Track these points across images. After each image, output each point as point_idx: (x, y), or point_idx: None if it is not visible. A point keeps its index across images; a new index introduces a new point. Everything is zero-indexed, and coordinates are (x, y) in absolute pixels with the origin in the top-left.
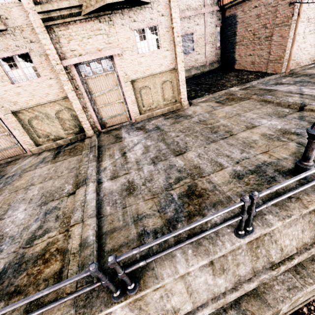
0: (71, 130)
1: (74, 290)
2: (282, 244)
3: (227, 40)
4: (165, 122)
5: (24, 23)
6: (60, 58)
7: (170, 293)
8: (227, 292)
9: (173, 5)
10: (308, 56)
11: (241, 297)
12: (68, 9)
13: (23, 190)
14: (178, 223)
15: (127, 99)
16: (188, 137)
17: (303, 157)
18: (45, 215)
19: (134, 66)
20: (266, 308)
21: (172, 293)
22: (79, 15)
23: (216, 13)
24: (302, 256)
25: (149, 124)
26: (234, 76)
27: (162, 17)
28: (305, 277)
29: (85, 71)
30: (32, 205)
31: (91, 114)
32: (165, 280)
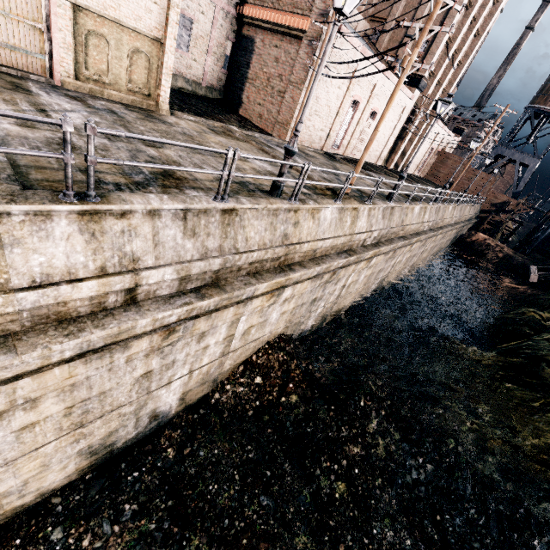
0: None
1: None
2: (248, 234)
3: (238, 68)
4: (127, 112)
5: None
6: None
7: (134, 231)
8: (192, 260)
9: None
10: (311, 138)
11: (203, 287)
12: None
13: None
14: (150, 187)
15: (54, 32)
16: (166, 139)
17: (278, 174)
18: None
19: None
20: (223, 293)
21: (136, 232)
22: None
23: (231, 18)
24: (261, 252)
25: (95, 102)
26: (236, 119)
27: None
28: (259, 279)
29: None
30: None
31: None
32: (135, 204)
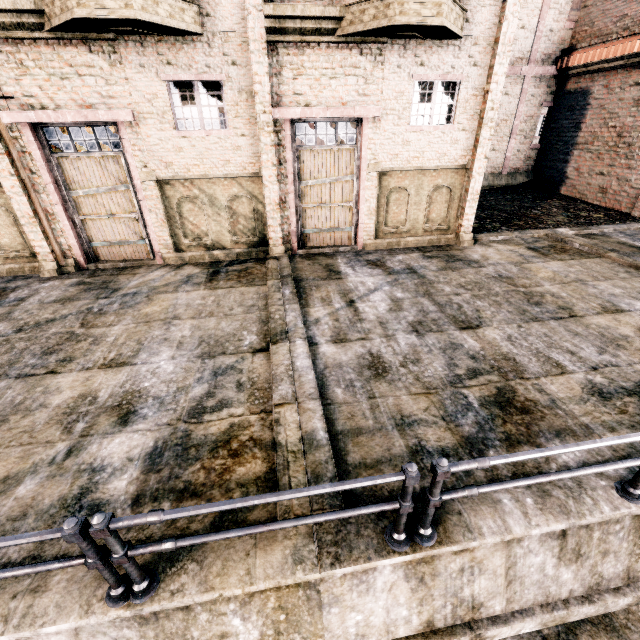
0: (243, 237)
1: (307, 512)
2: None
3: (557, 136)
4: (425, 264)
5: (233, 30)
6: (271, 103)
7: (477, 567)
8: (571, 601)
9: (501, 51)
10: None
11: (578, 623)
12: (317, 20)
13: (162, 324)
14: (488, 449)
15: (361, 204)
16: (480, 301)
17: None
18: (215, 375)
19: (393, 146)
20: None
21: (480, 568)
22: (331, 34)
23: (548, 79)
24: None
25: (393, 260)
26: (558, 207)
27: (472, 68)
28: None
29: (304, 135)
30: (186, 354)
31: (290, 216)
32: (486, 537)
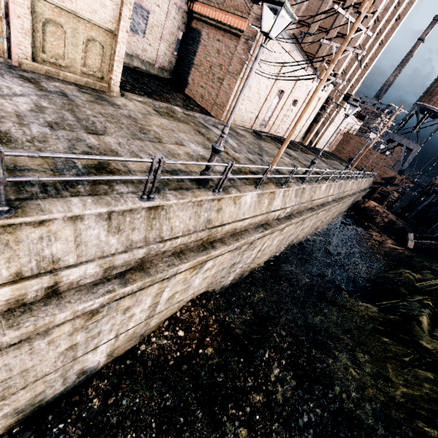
0: None
1: None
2: (173, 223)
3: (186, 54)
4: (78, 94)
5: None
6: None
7: (53, 236)
8: (116, 253)
9: None
10: (242, 119)
11: (128, 271)
12: None
13: None
14: (79, 185)
15: (12, 18)
16: (110, 123)
17: (206, 167)
18: None
19: None
20: (147, 276)
21: (56, 237)
22: None
23: (183, 12)
24: (185, 237)
25: (48, 83)
26: (181, 98)
27: None
28: (183, 259)
29: None
30: None
31: None
32: (54, 214)
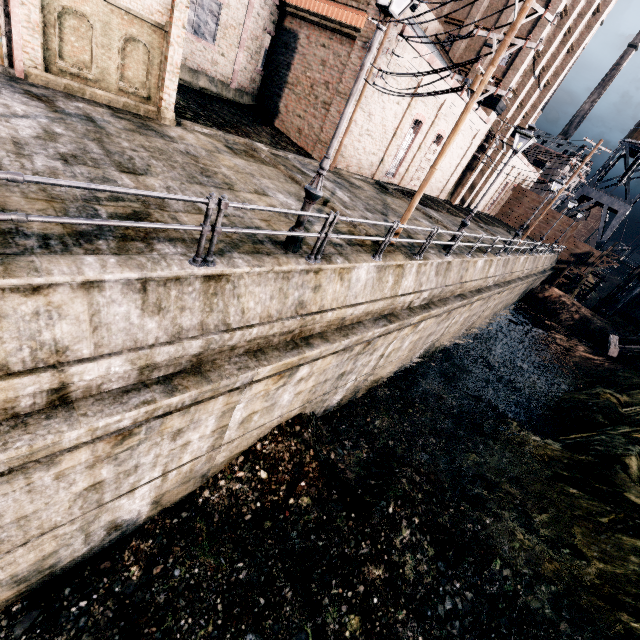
0: None
1: None
2: (245, 304)
3: (276, 69)
4: (111, 120)
5: None
6: None
7: (56, 312)
8: (157, 345)
9: None
10: (359, 163)
11: (177, 374)
12: None
13: None
14: (99, 240)
15: (14, 5)
16: (156, 161)
17: (296, 222)
18: None
19: None
20: (205, 383)
21: (60, 313)
22: None
23: (272, 5)
24: (264, 327)
25: (68, 103)
26: (268, 133)
27: None
28: (261, 361)
29: None
30: None
31: None
32: (54, 276)
